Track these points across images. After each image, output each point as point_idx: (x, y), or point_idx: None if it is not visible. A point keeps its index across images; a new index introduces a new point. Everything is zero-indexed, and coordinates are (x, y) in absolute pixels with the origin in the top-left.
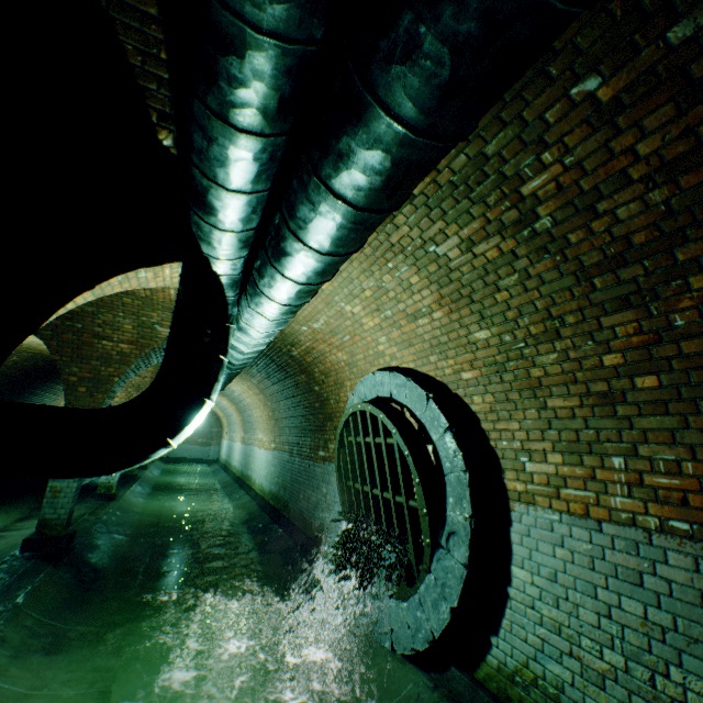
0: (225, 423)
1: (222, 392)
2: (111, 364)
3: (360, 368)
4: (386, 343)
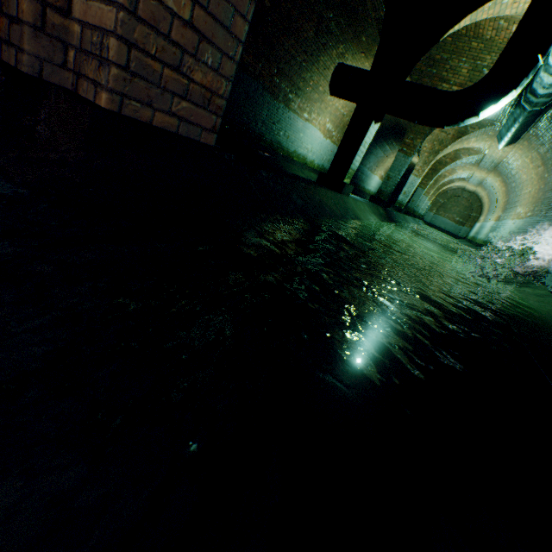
0: (485, 209)
1: (498, 171)
2: None
3: None
4: None
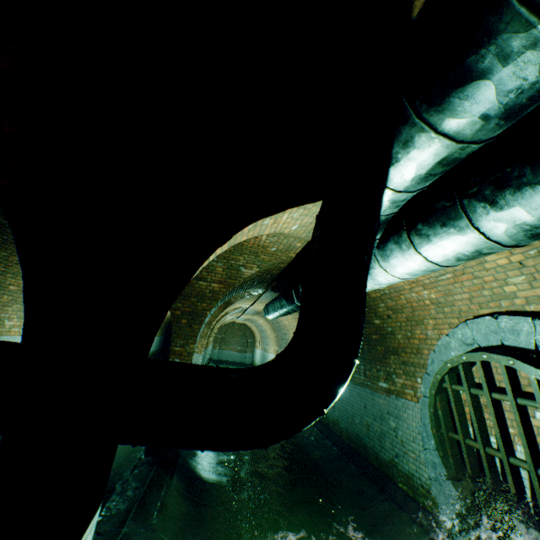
0: (258, 336)
1: (261, 314)
2: (204, 300)
3: (458, 308)
4: (522, 283)
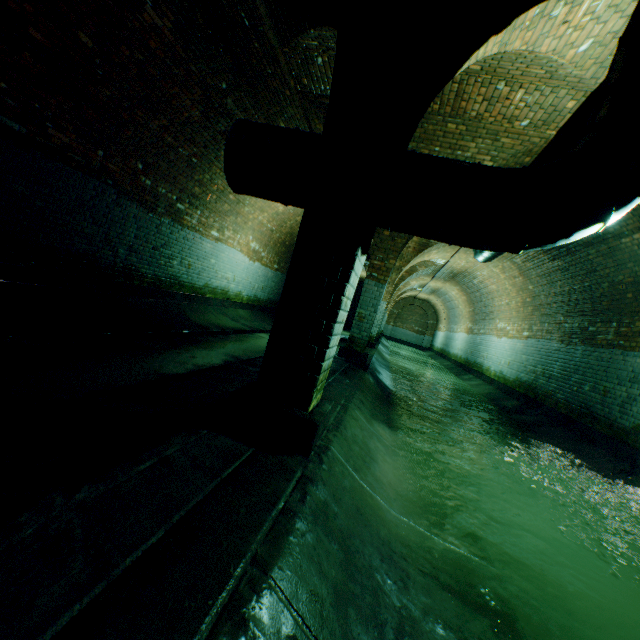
0: (443, 316)
1: (456, 280)
2: None
3: None
4: None
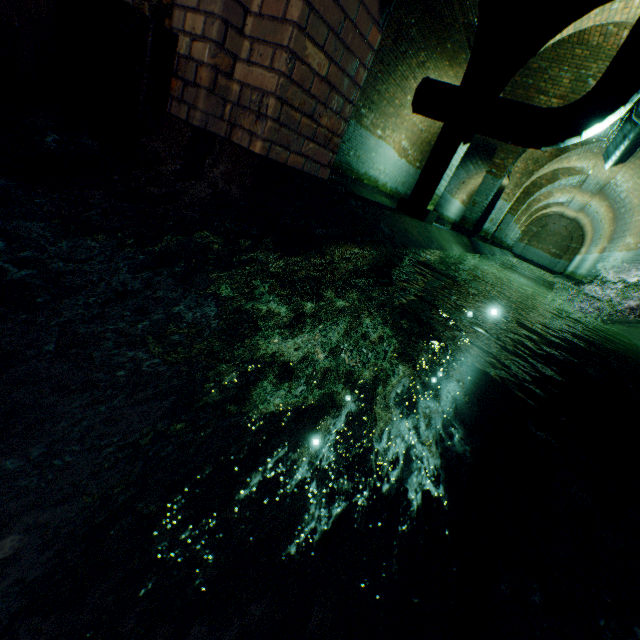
0: (587, 239)
1: (604, 194)
2: None
3: None
4: None
